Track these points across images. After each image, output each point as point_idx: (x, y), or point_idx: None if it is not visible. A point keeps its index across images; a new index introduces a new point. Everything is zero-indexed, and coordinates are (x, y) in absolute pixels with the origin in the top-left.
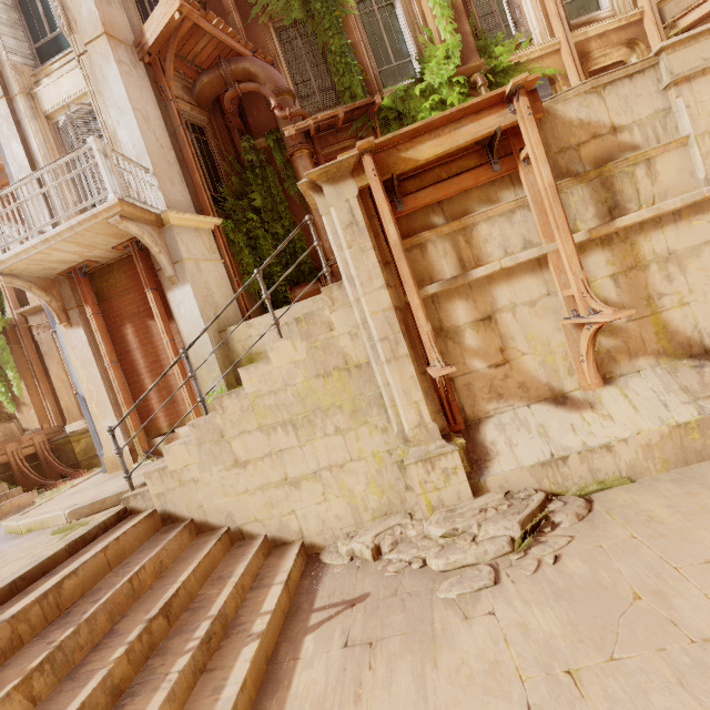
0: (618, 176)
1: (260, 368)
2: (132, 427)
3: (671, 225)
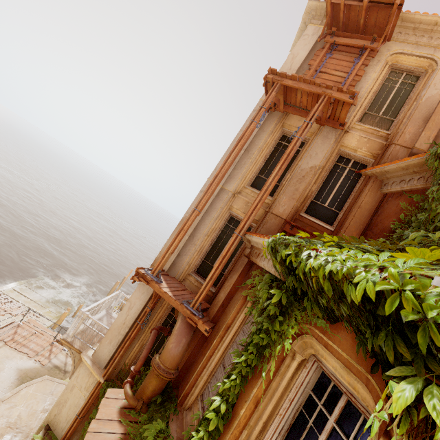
0: None
1: None
2: None
3: None
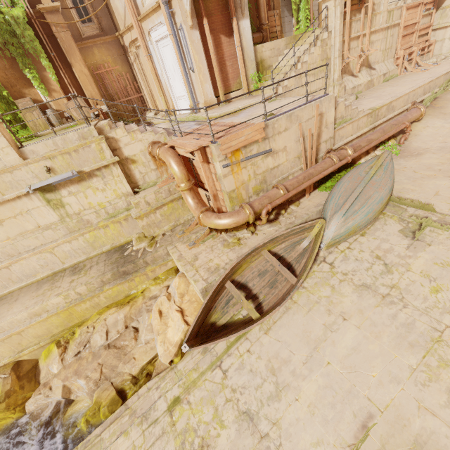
0: (372, 18)
1: (312, 55)
2: (221, 88)
3: (374, 34)
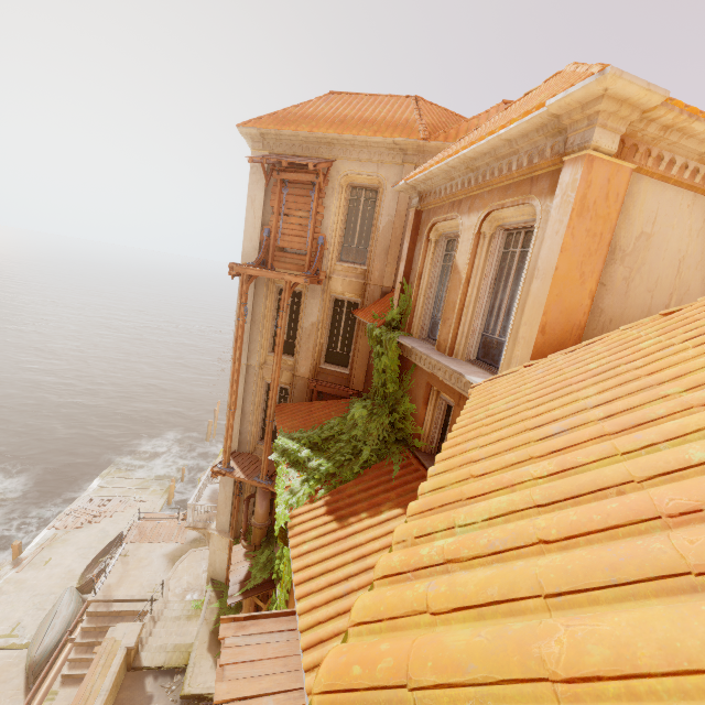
0: None
1: None
2: None
3: None
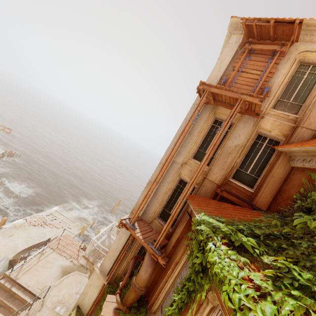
0: None
1: None
2: None
3: None
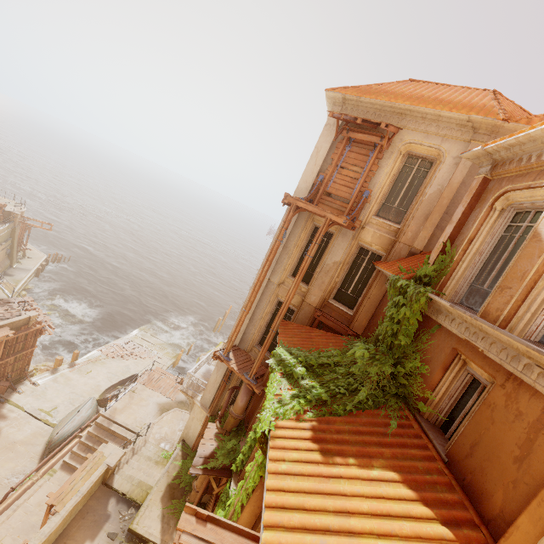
0: None
1: None
2: None
3: None
